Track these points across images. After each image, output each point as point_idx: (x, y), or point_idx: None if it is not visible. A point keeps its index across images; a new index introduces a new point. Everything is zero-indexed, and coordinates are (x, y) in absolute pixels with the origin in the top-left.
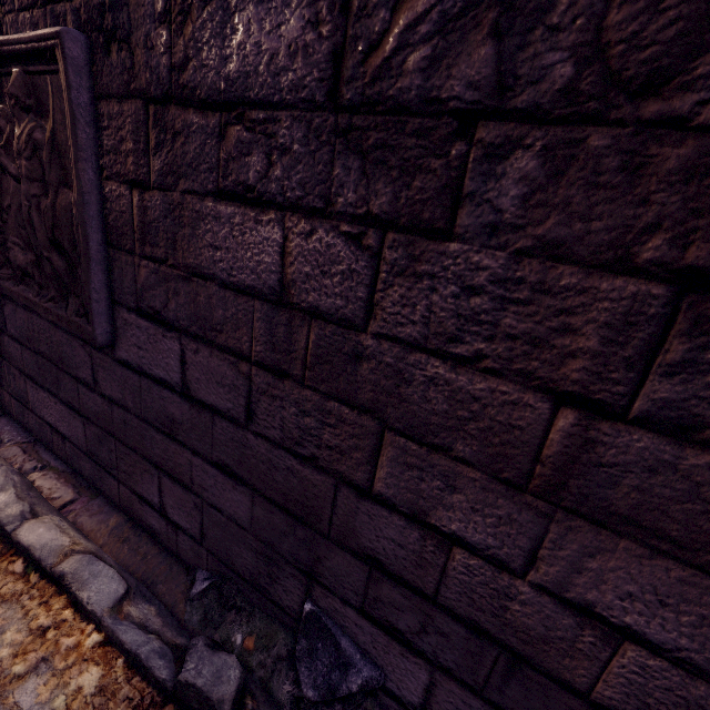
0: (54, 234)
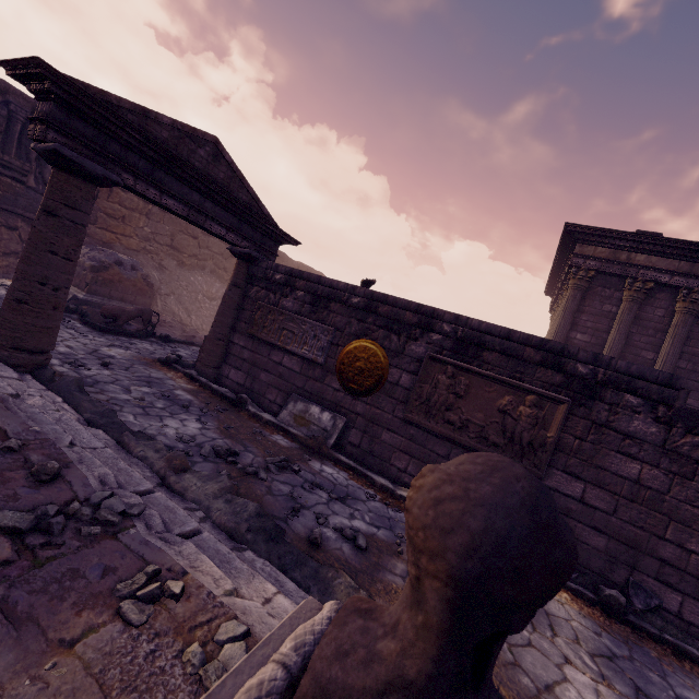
0: (532, 441)
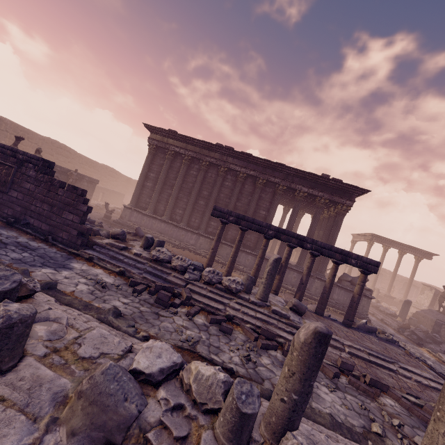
0: (5, 181)
